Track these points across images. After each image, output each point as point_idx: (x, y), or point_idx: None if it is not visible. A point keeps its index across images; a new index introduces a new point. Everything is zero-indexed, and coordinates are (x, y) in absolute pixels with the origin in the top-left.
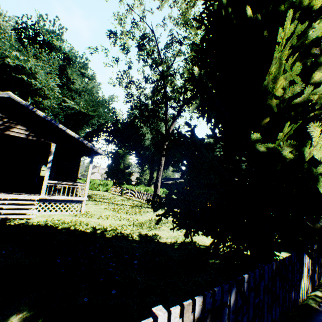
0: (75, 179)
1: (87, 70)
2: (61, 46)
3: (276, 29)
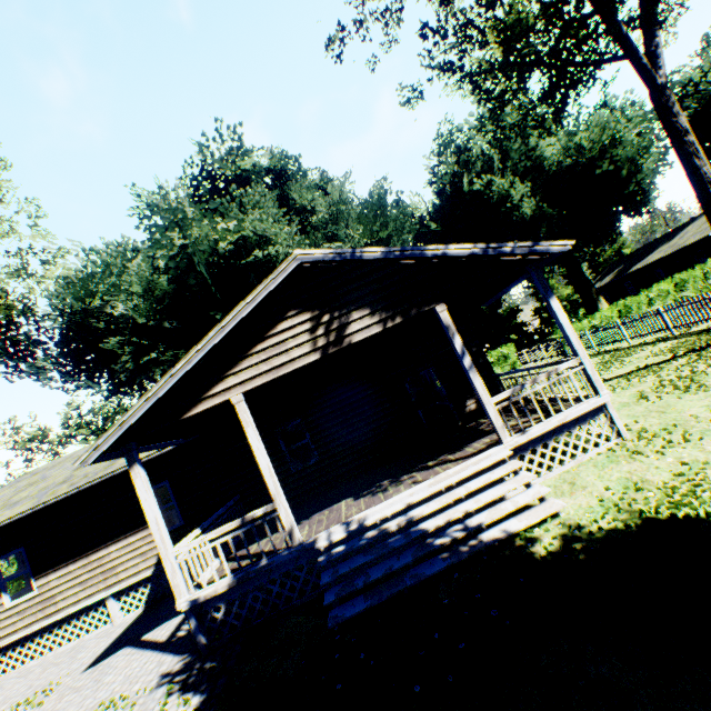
0: (488, 372)
1: (308, 176)
2: (254, 163)
3: None
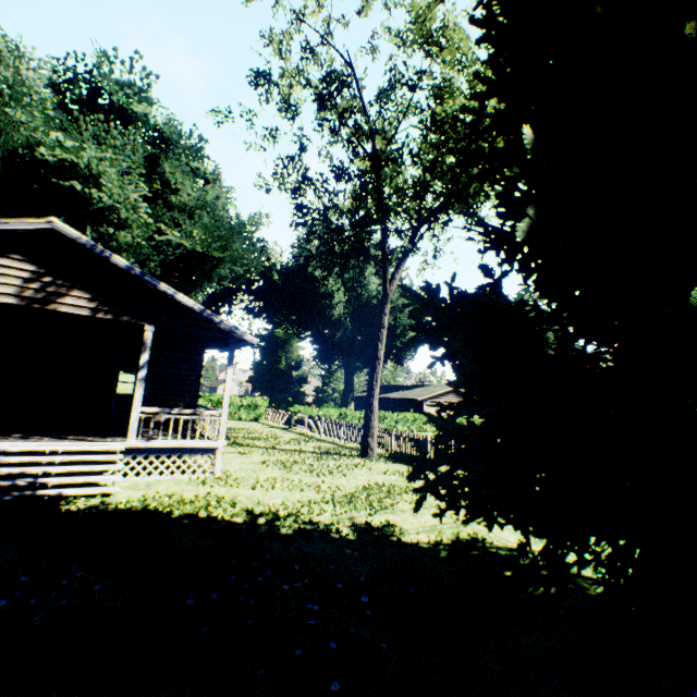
0: (194, 399)
1: (203, 161)
2: (148, 113)
3: None
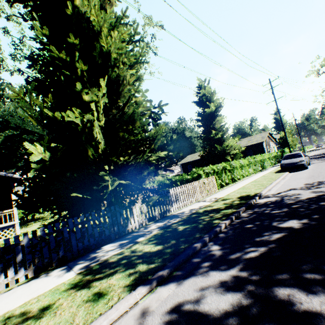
0: (12, 207)
1: (5, 90)
2: None
3: (60, 69)
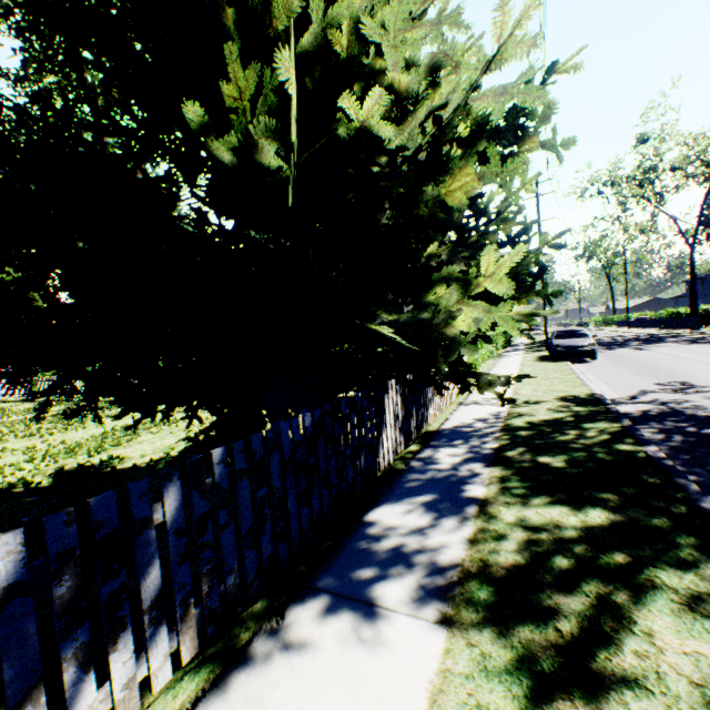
0: None
1: None
2: None
3: None
